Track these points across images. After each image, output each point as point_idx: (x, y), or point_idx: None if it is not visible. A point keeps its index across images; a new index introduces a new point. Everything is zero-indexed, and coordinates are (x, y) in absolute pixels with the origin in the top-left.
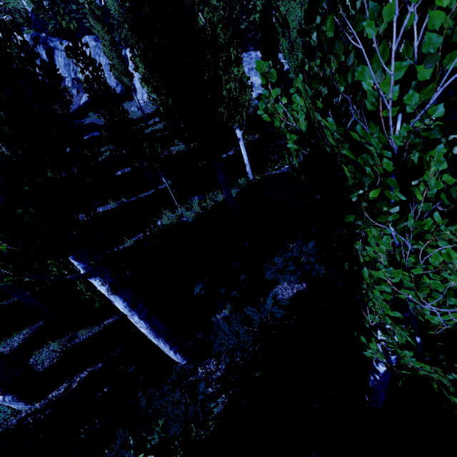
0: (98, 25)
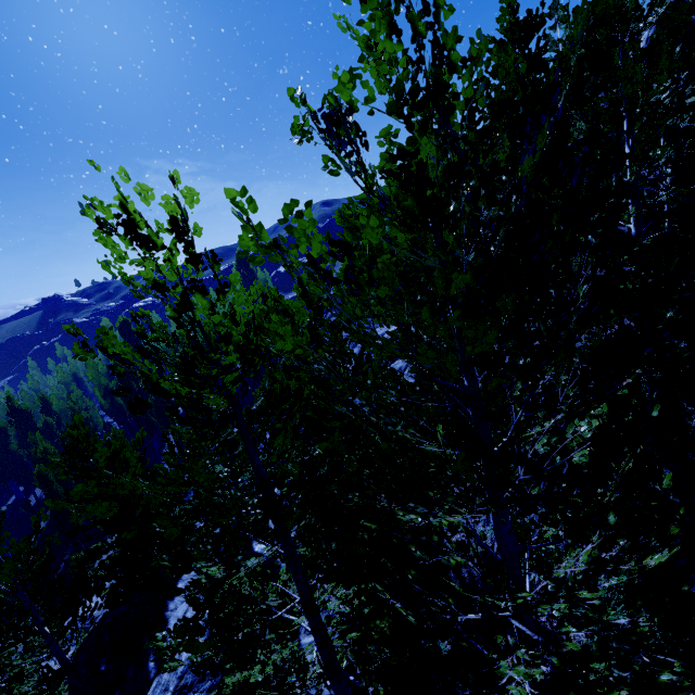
0: None
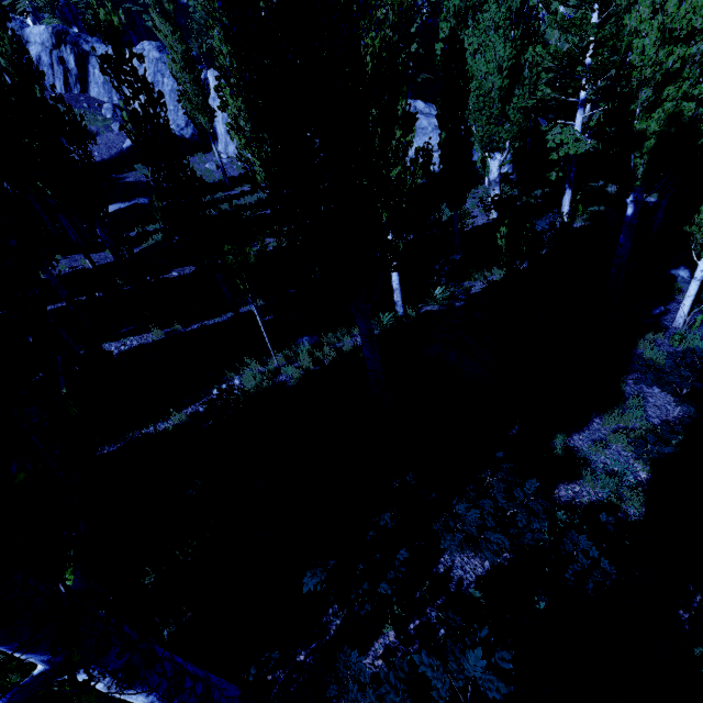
0: (167, 26)
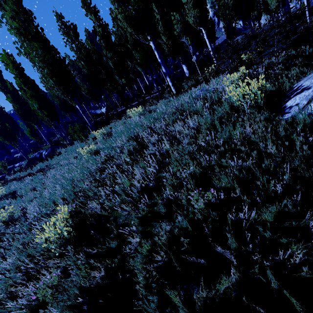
0: None
